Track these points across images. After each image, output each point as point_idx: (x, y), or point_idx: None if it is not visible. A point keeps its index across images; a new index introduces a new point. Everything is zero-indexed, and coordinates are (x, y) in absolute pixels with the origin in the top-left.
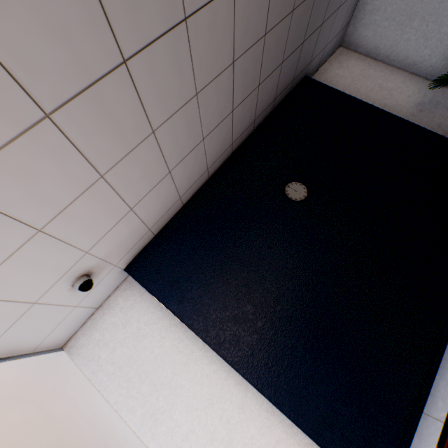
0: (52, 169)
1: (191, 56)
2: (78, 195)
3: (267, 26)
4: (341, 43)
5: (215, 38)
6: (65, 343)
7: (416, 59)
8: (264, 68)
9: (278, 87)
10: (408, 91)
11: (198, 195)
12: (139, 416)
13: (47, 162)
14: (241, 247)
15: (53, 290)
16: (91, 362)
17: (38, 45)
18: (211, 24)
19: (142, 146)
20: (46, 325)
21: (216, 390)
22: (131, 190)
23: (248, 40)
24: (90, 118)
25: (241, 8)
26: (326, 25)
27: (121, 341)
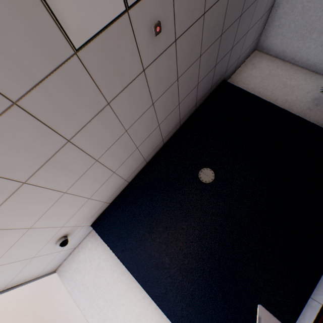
0: (32, 202)
1: (117, 116)
2: (51, 206)
3: (178, 74)
4: (256, 47)
5: (134, 100)
6: (57, 268)
7: (316, 61)
8: (181, 94)
9: (197, 97)
10: (307, 87)
11: (139, 175)
12: (96, 320)
13: (28, 200)
14: (165, 215)
15: (44, 248)
16: (71, 281)
17: (13, 159)
18: (129, 96)
19: (90, 169)
20: (42, 264)
21: (143, 310)
22: (87, 190)
23: (163, 88)
24: (51, 172)
25: (153, 77)
26: (237, 46)
27: (88, 270)
